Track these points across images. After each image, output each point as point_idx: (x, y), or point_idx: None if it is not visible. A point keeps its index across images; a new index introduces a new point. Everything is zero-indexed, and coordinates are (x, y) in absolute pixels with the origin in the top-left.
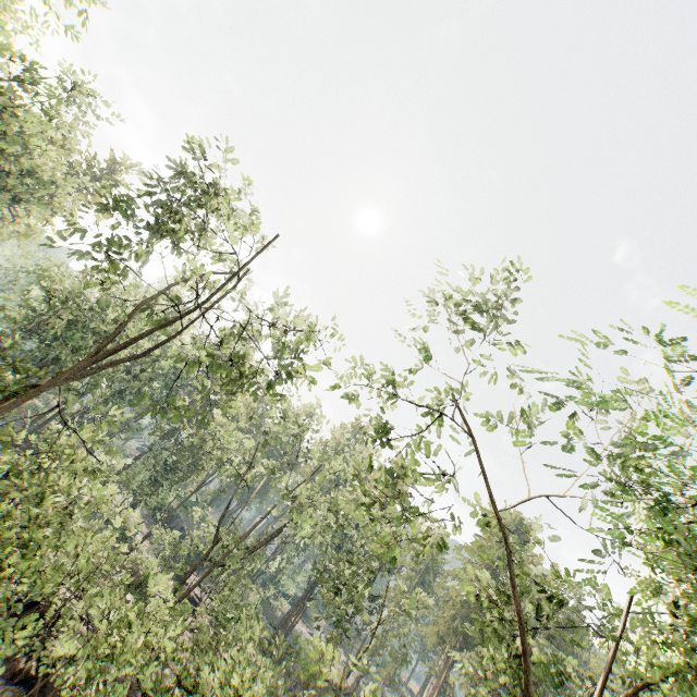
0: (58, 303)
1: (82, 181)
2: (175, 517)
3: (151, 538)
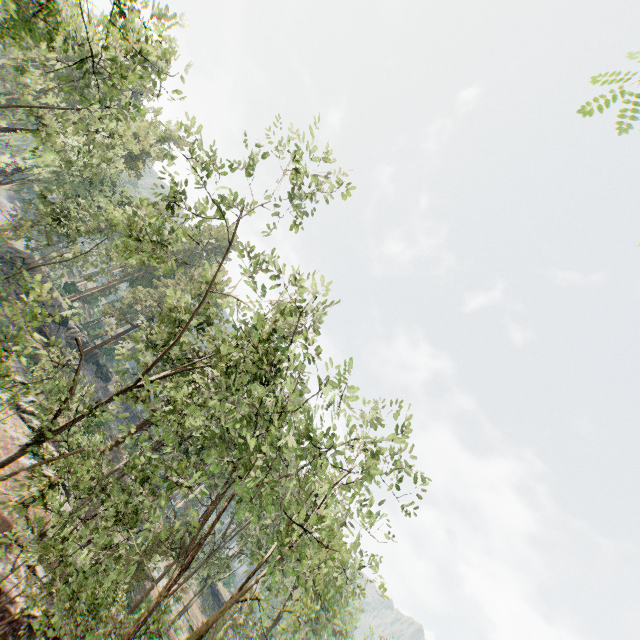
0: None
1: None
2: None
3: None
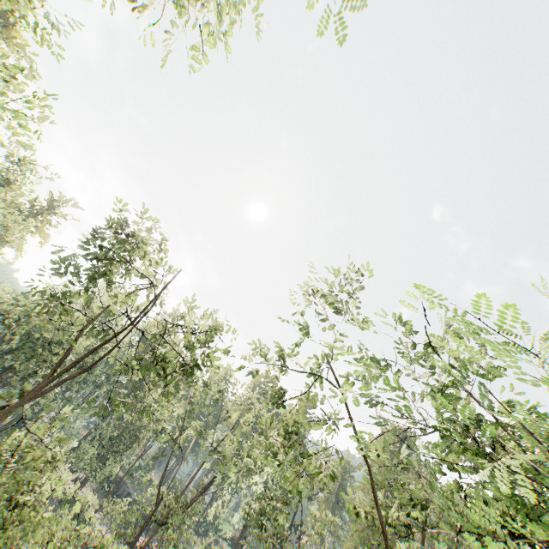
0: (13, 324)
1: (27, 217)
2: (122, 485)
3: (102, 508)
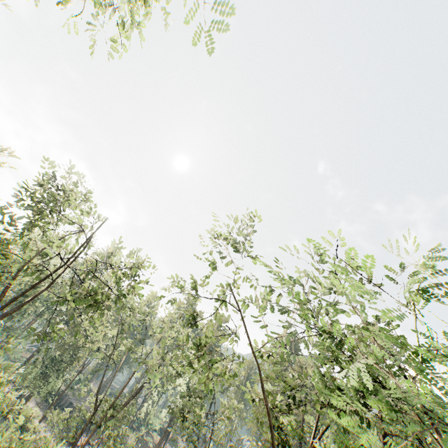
0: None
1: None
2: (64, 396)
3: (46, 418)
